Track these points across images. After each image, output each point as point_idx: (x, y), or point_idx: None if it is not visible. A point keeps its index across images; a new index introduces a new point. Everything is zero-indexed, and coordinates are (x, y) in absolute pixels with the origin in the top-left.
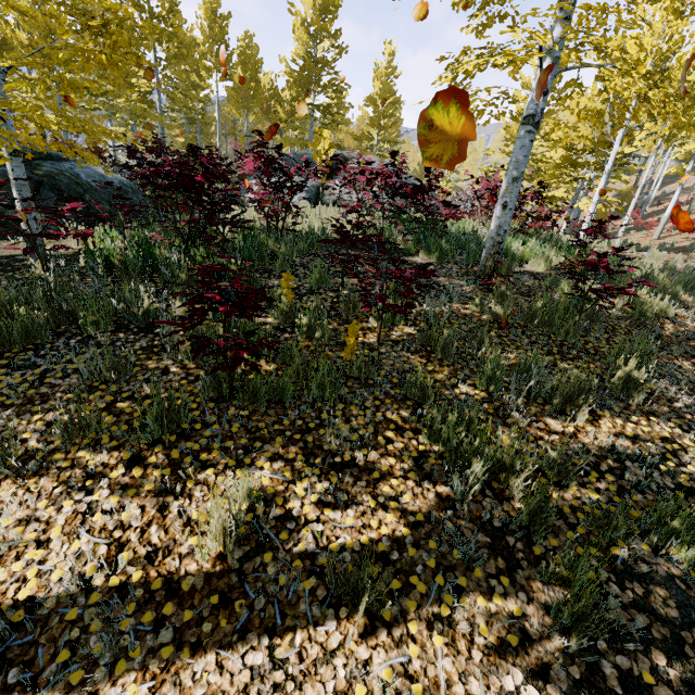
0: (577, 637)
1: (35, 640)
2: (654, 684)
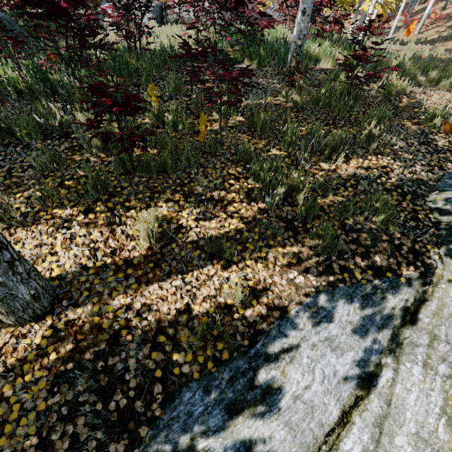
0: (322, 256)
1: (69, 290)
2: (354, 268)
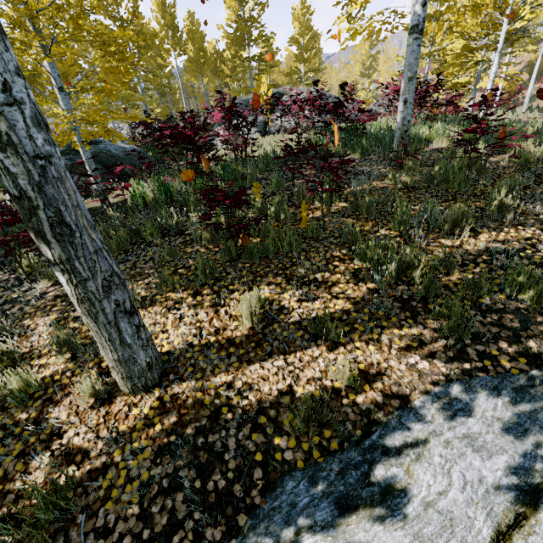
0: (451, 338)
1: (176, 365)
2: (498, 355)
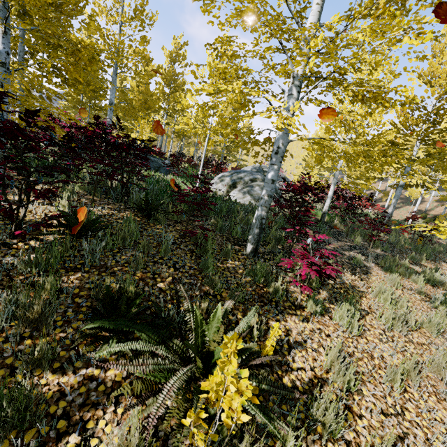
0: None
1: None
2: None
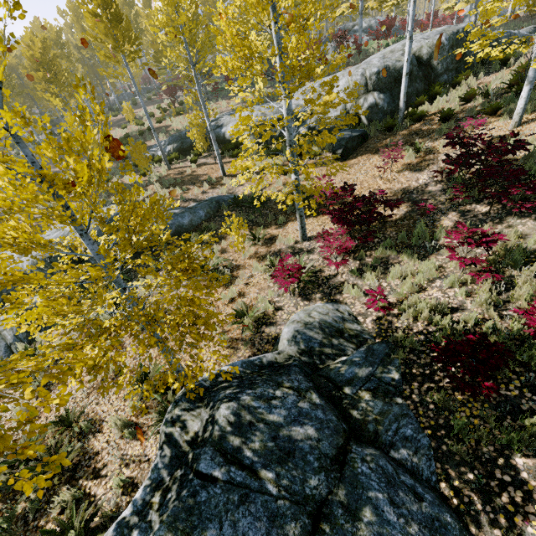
0: None
1: None
2: None
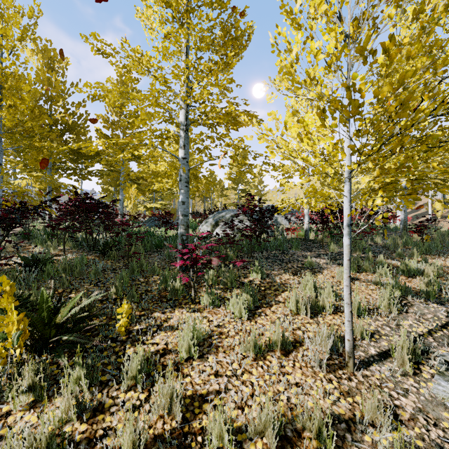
0: None
1: None
2: None
